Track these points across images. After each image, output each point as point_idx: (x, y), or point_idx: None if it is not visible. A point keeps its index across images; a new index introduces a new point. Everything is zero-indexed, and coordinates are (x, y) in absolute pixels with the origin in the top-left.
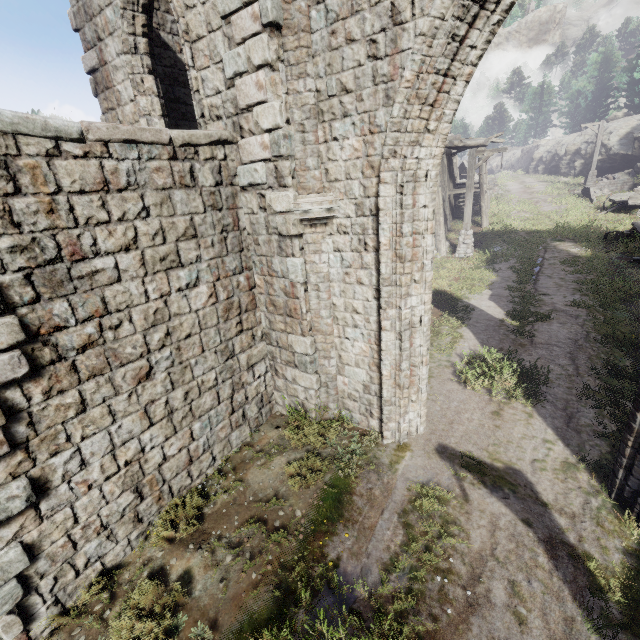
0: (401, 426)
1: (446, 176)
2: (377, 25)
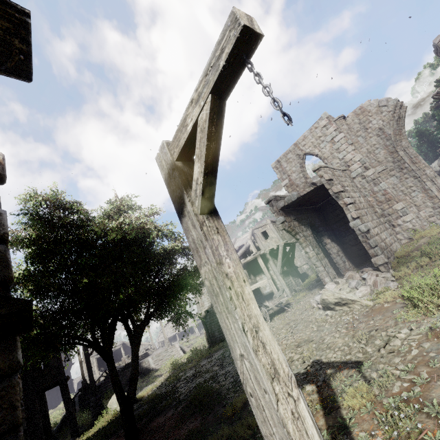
0: None
1: None
2: (376, 132)
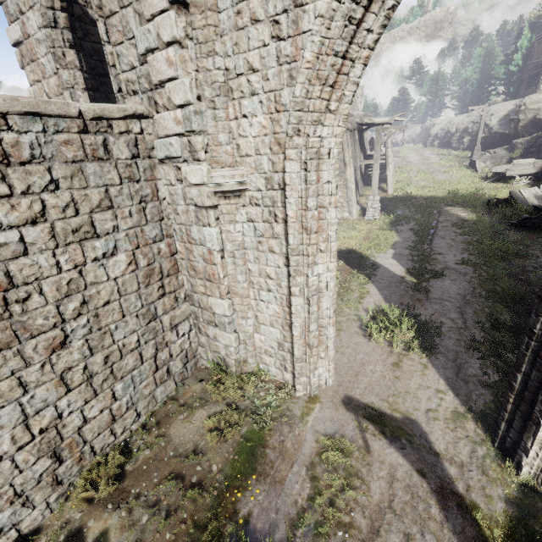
0: (311, 381)
1: (357, 149)
2: (279, 6)
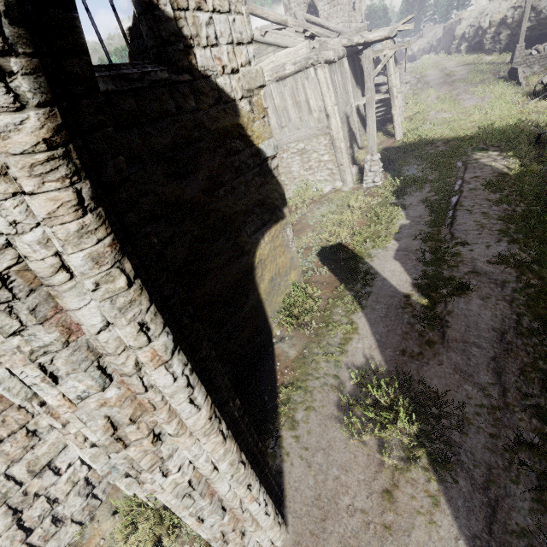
0: None
1: (350, 84)
2: None
